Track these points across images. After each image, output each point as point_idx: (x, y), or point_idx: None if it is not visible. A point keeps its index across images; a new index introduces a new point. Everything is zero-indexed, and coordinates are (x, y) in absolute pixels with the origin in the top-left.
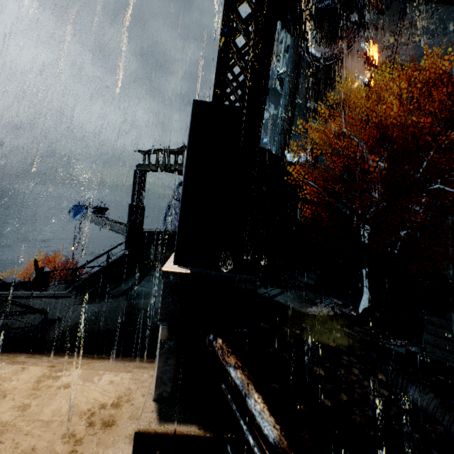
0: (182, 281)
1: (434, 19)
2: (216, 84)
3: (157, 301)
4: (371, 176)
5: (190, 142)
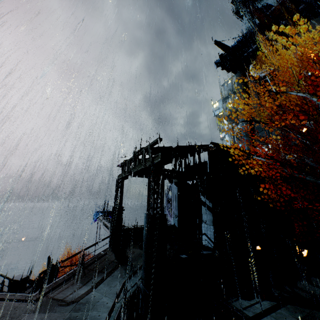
0: None
1: None
2: None
3: (97, 316)
4: None
5: None
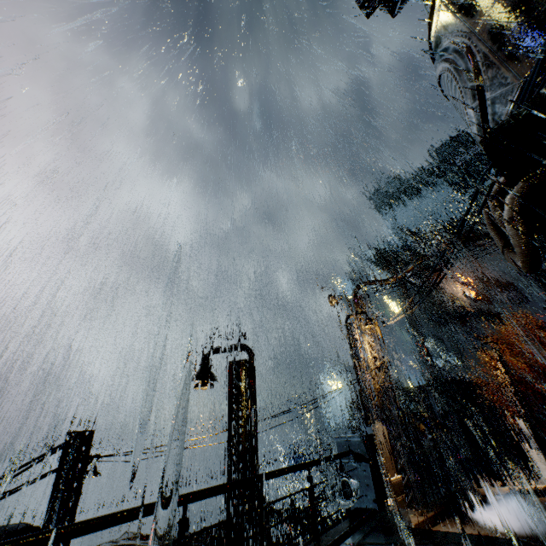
0: (544, 452)
1: (496, 253)
2: (525, 415)
3: None
4: (543, 394)
5: (529, 427)
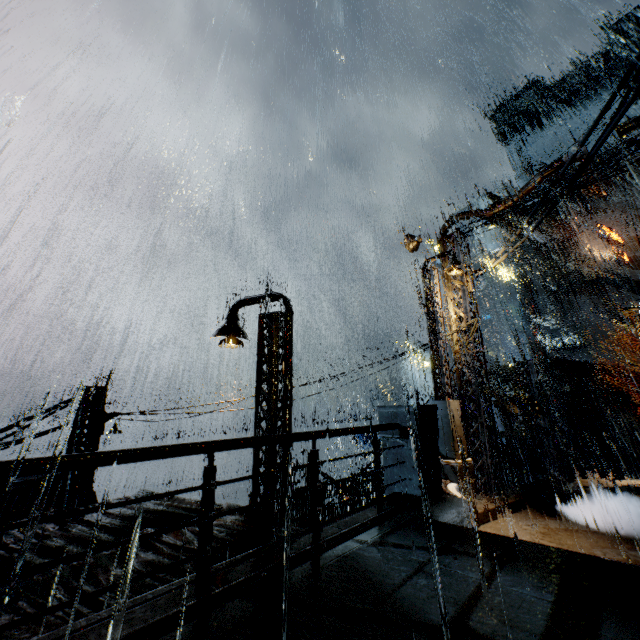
0: None
1: None
2: None
3: None
4: None
5: None
